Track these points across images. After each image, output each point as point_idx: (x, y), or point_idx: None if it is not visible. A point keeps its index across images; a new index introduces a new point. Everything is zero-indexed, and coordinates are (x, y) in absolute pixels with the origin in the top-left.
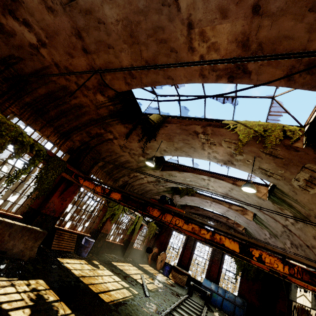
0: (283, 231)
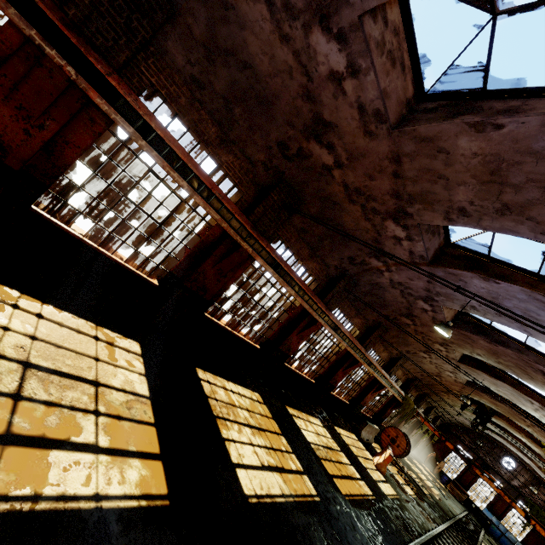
0: None
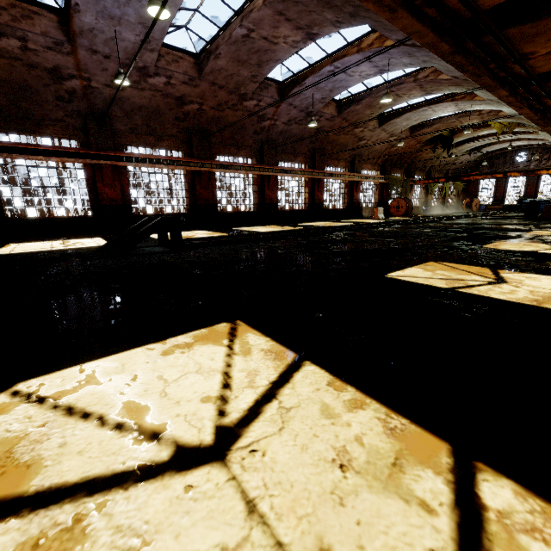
0: None
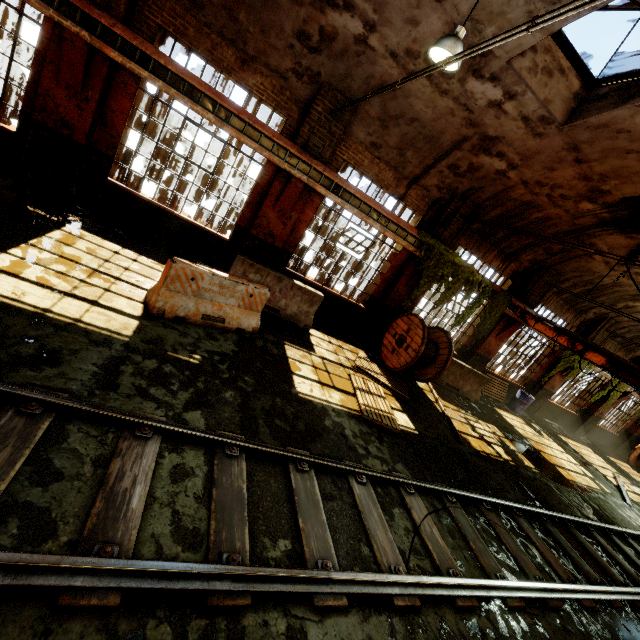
0: None
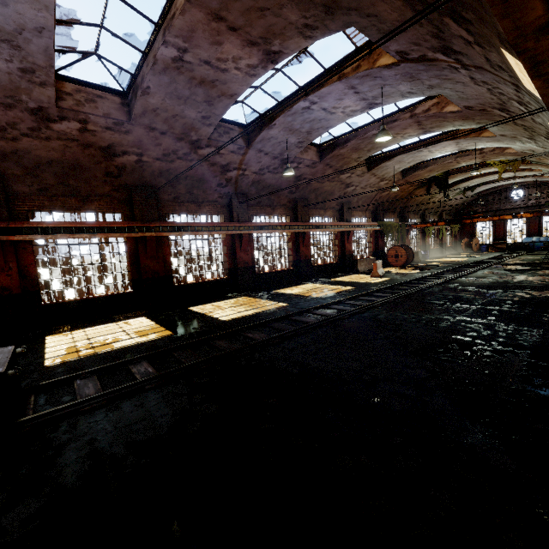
0: None
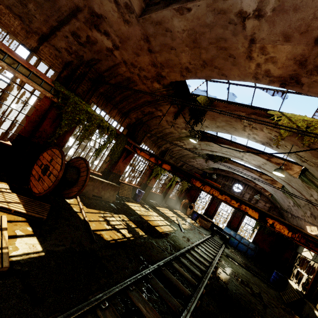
0: (306, 204)
